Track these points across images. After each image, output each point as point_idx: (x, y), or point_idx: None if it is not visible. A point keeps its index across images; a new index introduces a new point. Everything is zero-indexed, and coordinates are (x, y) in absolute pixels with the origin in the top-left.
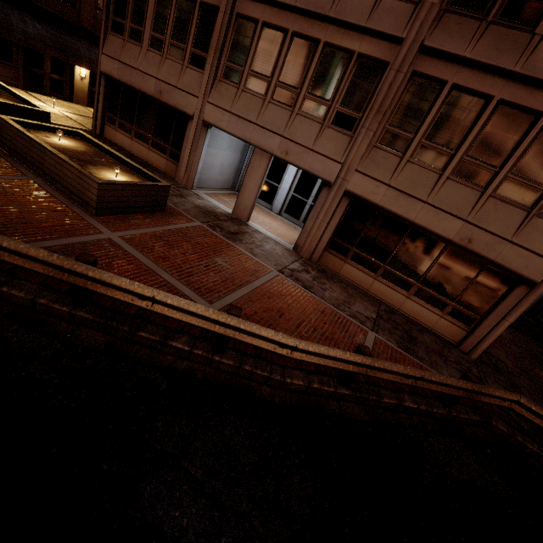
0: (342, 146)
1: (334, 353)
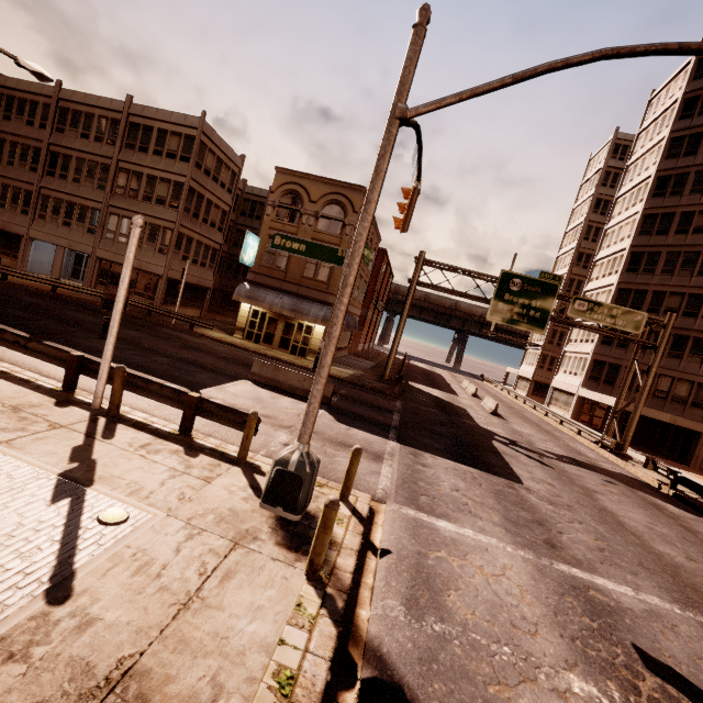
0: (92, 240)
1: (42, 277)
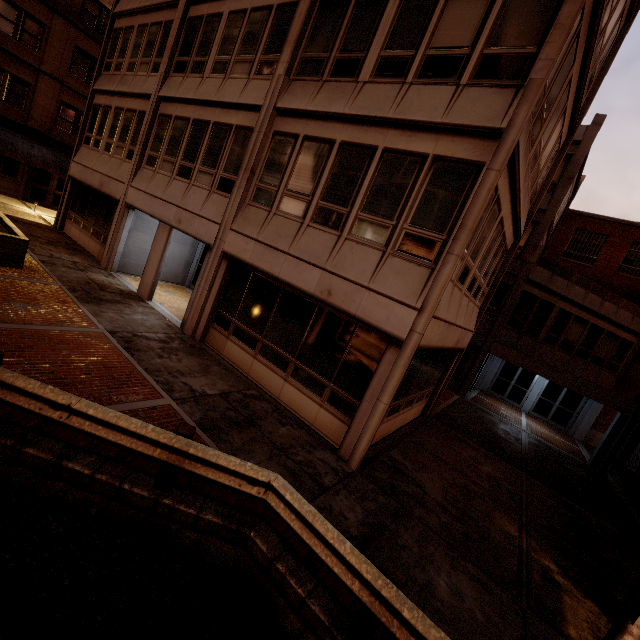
0: (222, 208)
1: None
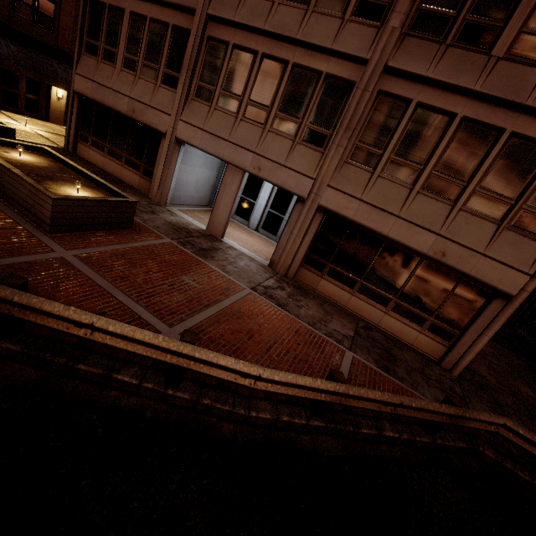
0: (314, 162)
1: (303, 381)
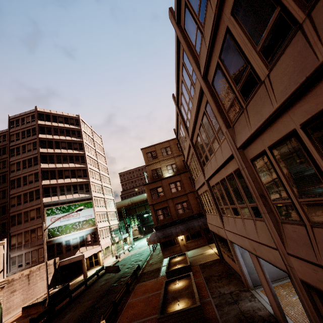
0: (268, 232)
1: None
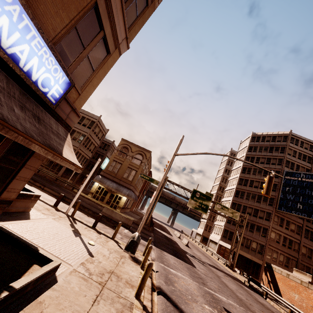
0: None
1: None
